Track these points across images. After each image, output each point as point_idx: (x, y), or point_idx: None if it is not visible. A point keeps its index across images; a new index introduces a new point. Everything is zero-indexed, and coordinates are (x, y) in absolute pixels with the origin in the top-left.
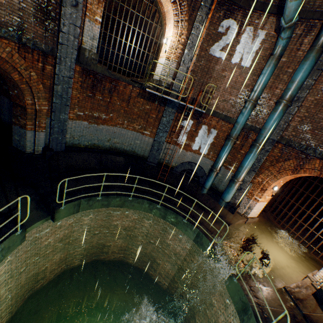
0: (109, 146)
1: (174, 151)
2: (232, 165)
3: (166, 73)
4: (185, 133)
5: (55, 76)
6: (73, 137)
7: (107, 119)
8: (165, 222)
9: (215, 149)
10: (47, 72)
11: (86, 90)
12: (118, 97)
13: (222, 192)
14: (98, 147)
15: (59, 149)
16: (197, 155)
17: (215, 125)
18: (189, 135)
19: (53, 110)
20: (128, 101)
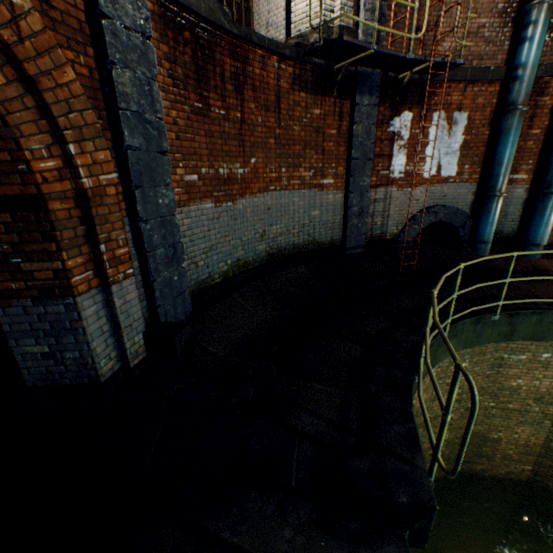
0: (266, 250)
1: (388, 200)
2: (520, 171)
3: (334, 3)
4: (402, 148)
5: (98, 25)
6: (194, 262)
7: (247, 178)
8: (496, 347)
9: (473, 155)
10: (60, 8)
11: (185, 91)
12: (255, 100)
13: (514, 234)
14: (246, 266)
15: (181, 313)
16: (437, 187)
17: (460, 101)
18: (411, 149)
19: (133, 180)
20: (277, 106)
